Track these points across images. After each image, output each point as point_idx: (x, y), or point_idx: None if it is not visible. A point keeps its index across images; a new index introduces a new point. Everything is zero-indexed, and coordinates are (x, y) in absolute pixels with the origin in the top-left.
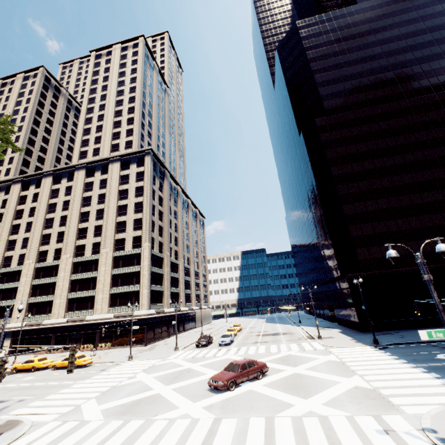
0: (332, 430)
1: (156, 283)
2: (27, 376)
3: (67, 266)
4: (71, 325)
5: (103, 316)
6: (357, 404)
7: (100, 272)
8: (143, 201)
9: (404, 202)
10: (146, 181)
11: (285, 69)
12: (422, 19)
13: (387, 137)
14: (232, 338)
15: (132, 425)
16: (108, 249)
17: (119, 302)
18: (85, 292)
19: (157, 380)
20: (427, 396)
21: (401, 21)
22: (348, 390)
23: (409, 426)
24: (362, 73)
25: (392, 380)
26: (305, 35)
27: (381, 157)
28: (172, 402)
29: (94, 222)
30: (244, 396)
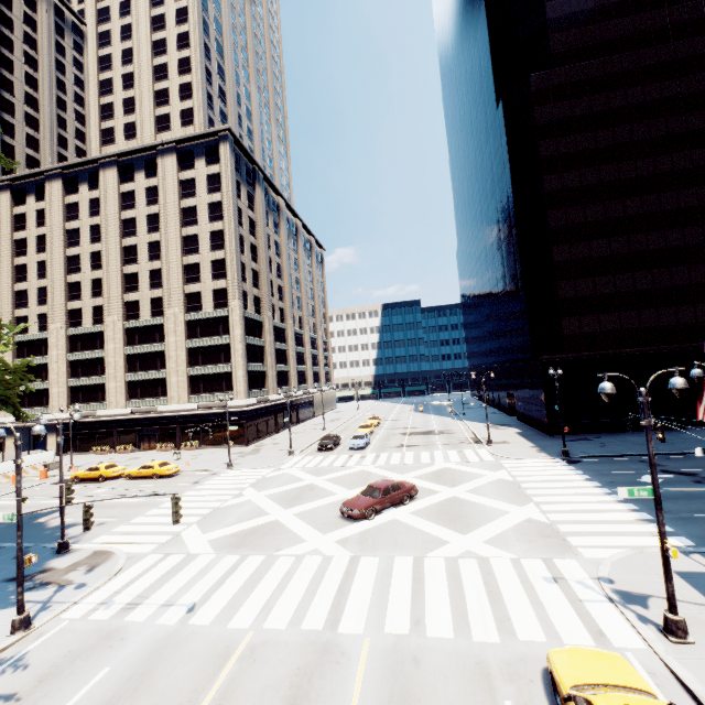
0: (492, 575)
1: (255, 360)
2: (96, 488)
3: (117, 334)
4: (138, 417)
5: (182, 406)
6: (527, 543)
7: (169, 345)
8: (224, 230)
9: (653, 244)
10: (225, 192)
11: None
12: None
13: (654, 118)
14: (368, 440)
15: (251, 561)
16: (176, 309)
17: (204, 387)
18: (150, 373)
19: (272, 501)
20: (615, 536)
21: None
22: (518, 524)
23: (584, 574)
24: None
25: (576, 512)
26: None
27: (634, 159)
28: (296, 533)
29: (148, 264)
30: (386, 528)
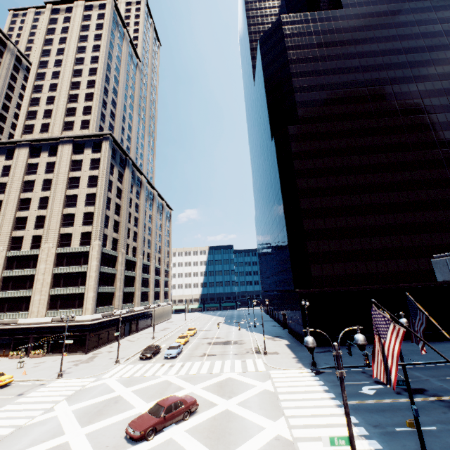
0: None
1: (106, 284)
2: None
3: None
4: None
5: (39, 319)
6: None
7: (39, 270)
8: (96, 193)
9: (359, 222)
10: (101, 170)
11: (265, 66)
12: (400, 38)
13: (353, 155)
14: (180, 350)
15: None
16: (50, 244)
17: (60, 304)
18: (19, 291)
19: (75, 417)
20: None
21: (381, 36)
22: (268, 442)
23: None
24: (338, 84)
25: (314, 427)
26: (288, 33)
27: (345, 175)
28: None
29: (36, 211)
30: None
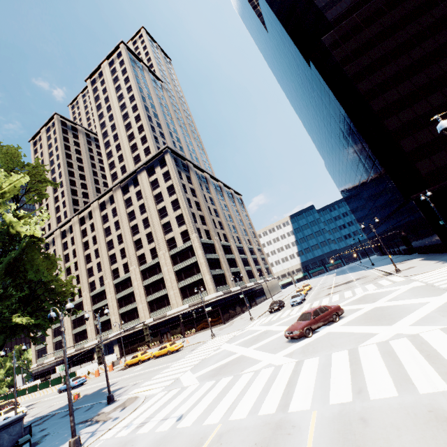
0: (425, 344)
1: (215, 268)
2: (136, 368)
3: (137, 276)
4: (157, 322)
5: (180, 308)
6: None
7: (164, 273)
8: (177, 198)
9: None
10: (173, 178)
11: (270, 1)
12: None
13: (419, 16)
14: (303, 297)
15: (223, 382)
16: (163, 250)
17: (189, 293)
18: (158, 293)
19: (239, 346)
20: None
21: None
22: (440, 306)
23: None
24: None
25: None
26: None
27: (418, 45)
28: (254, 359)
29: (144, 231)
30: (323, 338)
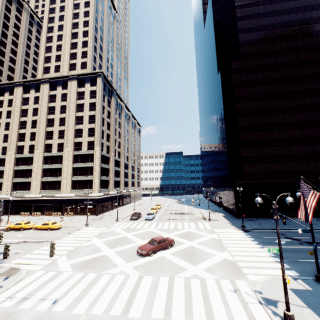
0: (205, 288)
1: (104, 175)
2: (18, 234)
3: (39, 159)
4: (45, 199)
5: (67, 194)
6: (223, 271)
7: (64, 165)
8: (95, 115)
9: (282, 135)
10: (97, 98)
11: (215, 12)
12: None
13: (282, 84)
14: (154, 216)
15: (90, 276)
16: (69, 149)
17: (78, 186)
18: (53, 178)
19: (105, 244)
20: (263, 269)
21: None
22: (220, 261)
23: (248, 288)
24: (275, 25)
25: (246, 256)
26: None
27: (274, 99)
28: (114, 262)
29: (58, 127)
30: (158, 261)
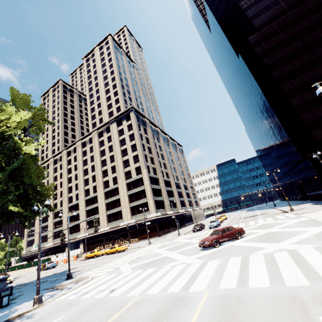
0: (299, 256)
1: (157, 195)
2: (92, 260)
3: (102, 195)
4: (112, 230)
5: (129, 222)
6: None
7: (121, 195)
8: (135, 143)
9: None
10: (134, 129)
11: (214, 11)
12: None
13: None
14: (218, 223)
15: (148, 271)
16: (122, 179)
17: (137, 211)
18: (115, 209)
19: (166, 250)
20: None
21: None
22: (317, 233)
23: None
24: None
25: None
26: None
27: (319, 46)
28: (174, 258)
29: (110, 164)
30: (226, 249)
